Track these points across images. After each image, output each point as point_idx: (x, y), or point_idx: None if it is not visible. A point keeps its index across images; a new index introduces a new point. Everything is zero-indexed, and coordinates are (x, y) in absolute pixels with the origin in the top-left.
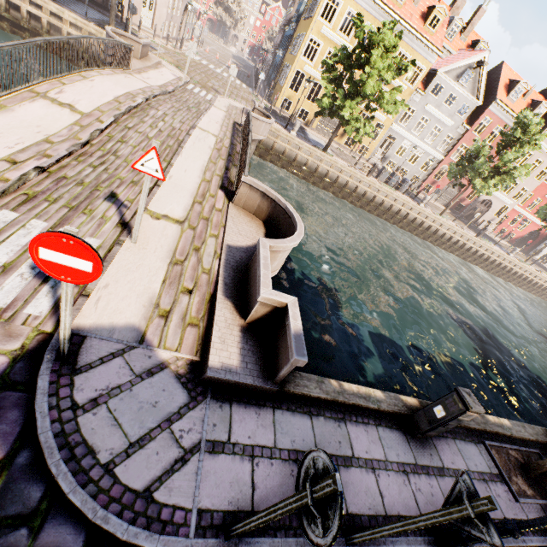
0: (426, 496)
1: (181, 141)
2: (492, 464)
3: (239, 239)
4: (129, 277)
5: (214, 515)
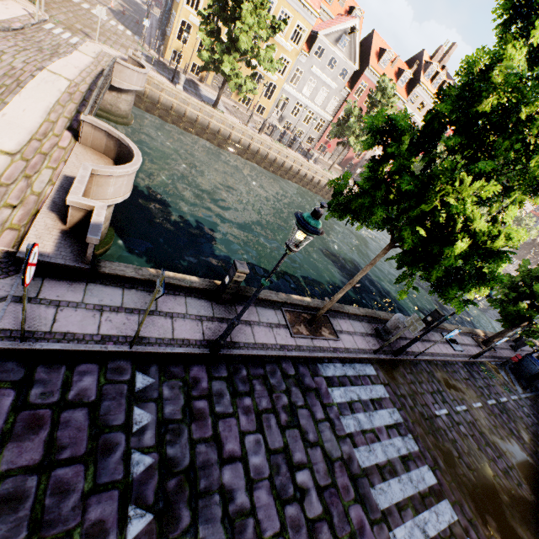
0: (213, 331)
1: (22, 81)
2: (283, 320)
3: None
4: None
5: (14, 332)
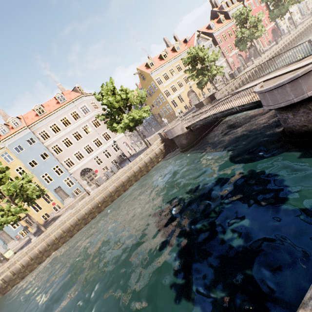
0: None
1: None
2: None
3: None
4: None
5: None
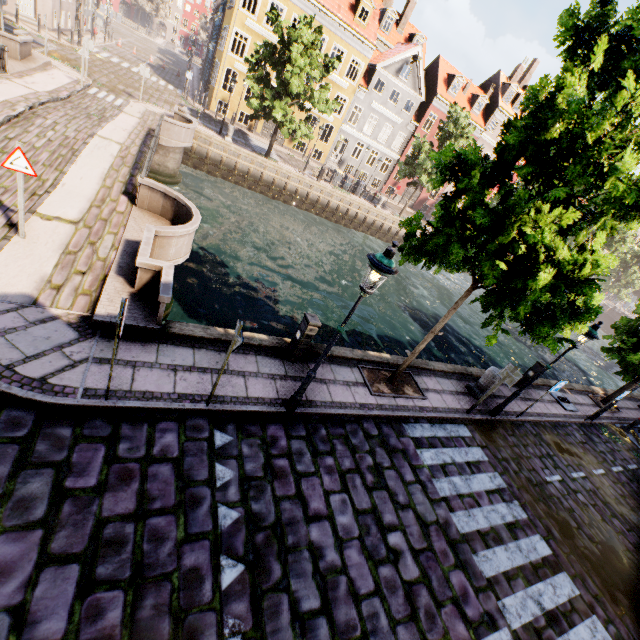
0: (288, 390)
1: (77, 150)
2: (361, 378)
3: (141, 235)
4: (20, 263)
5: (99, 391)
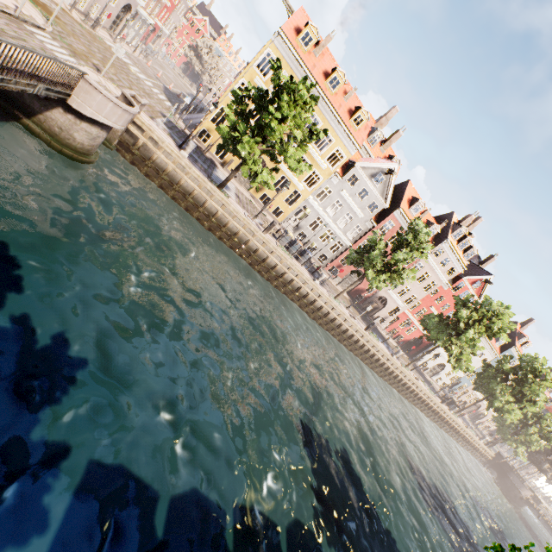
0: None
1: None
2: None
3: None
4: None
5: None
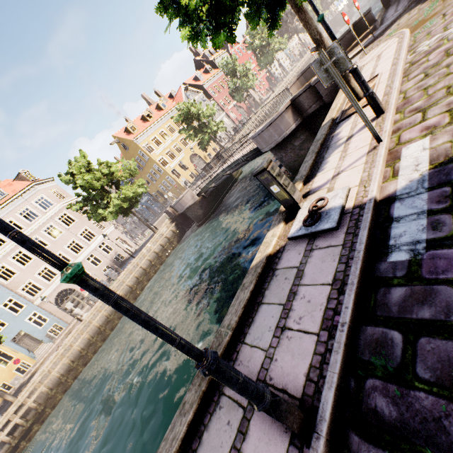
0: None
1: None
2: None
3: None
4: None
5: None
